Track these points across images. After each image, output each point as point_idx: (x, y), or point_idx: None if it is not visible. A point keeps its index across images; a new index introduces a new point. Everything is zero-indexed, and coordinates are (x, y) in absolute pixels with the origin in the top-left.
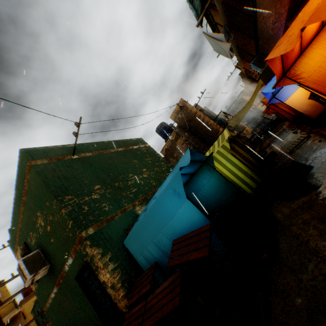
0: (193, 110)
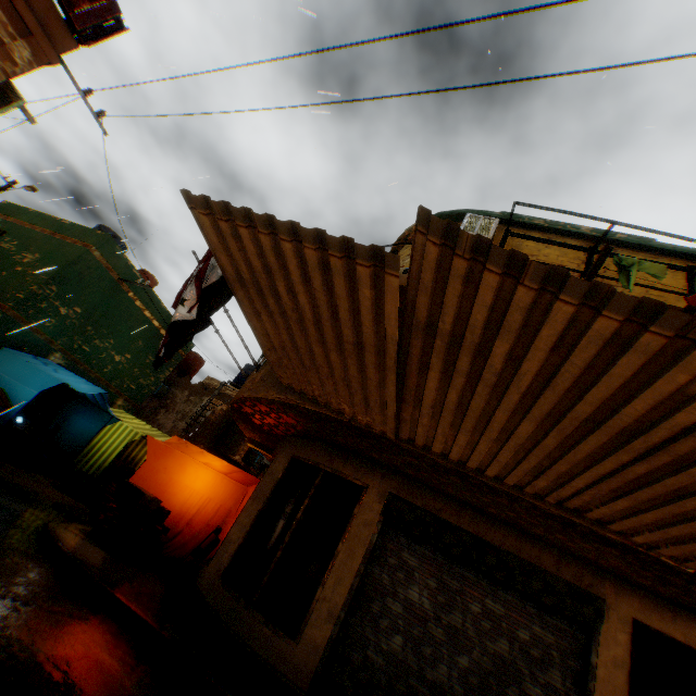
0: None
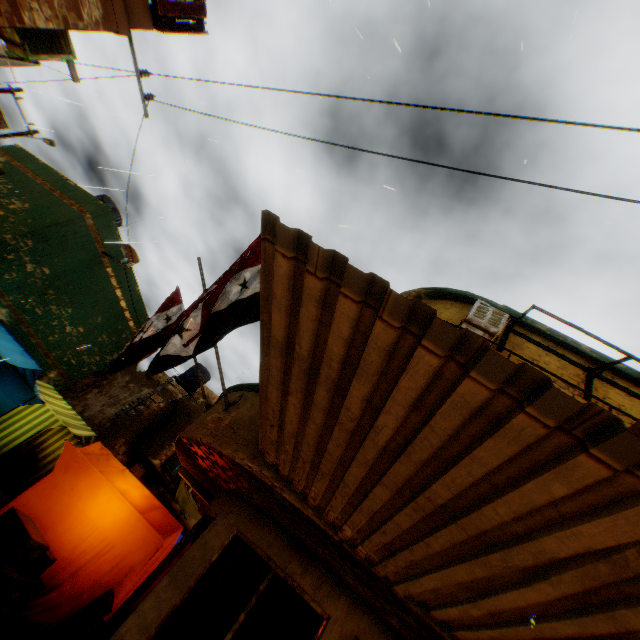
0: None
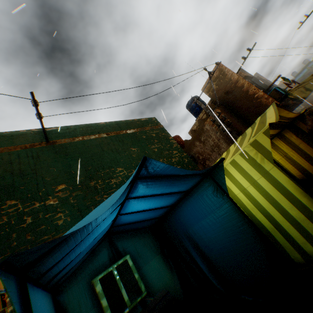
0: (233, 78)
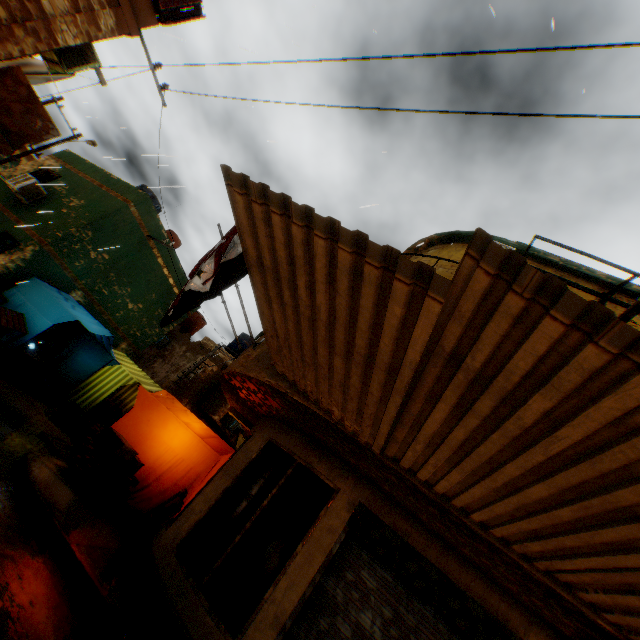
0: None
